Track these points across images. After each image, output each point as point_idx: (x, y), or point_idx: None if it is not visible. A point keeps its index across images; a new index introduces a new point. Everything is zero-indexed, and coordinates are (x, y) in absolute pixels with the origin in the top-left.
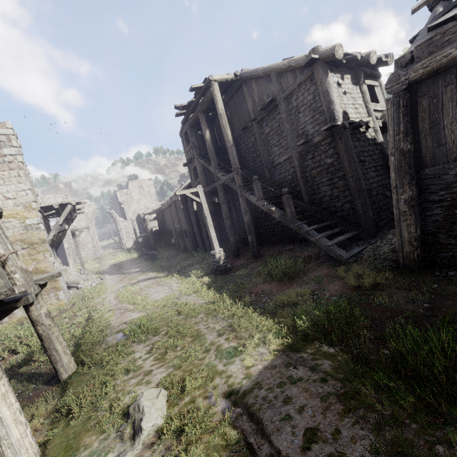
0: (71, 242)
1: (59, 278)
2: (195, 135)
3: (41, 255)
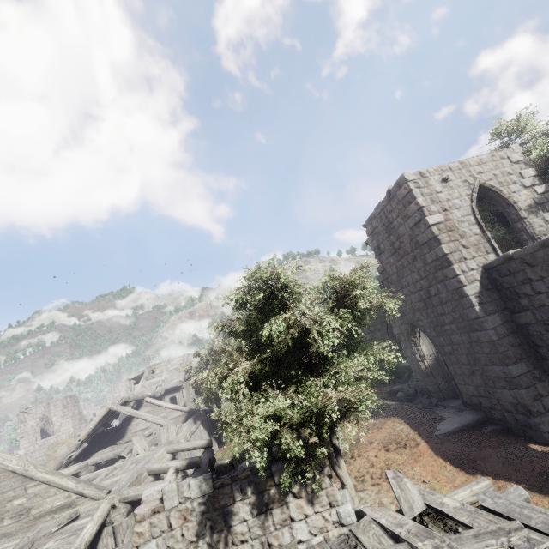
0: None
1: None
2: None
3: None
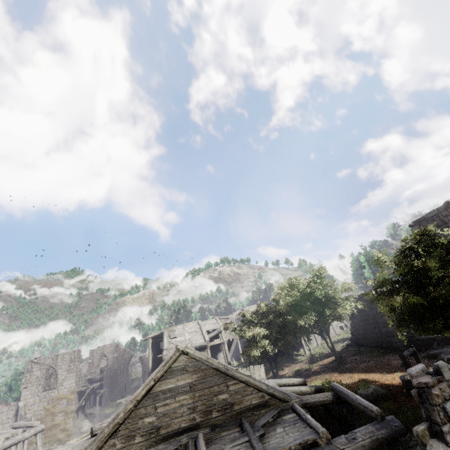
0: (111, 381)
1: (73, 433)
2: (154, 347)
3: (69, 420)
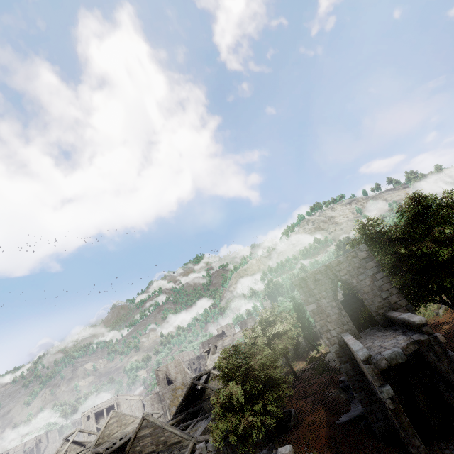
0: None
1: None
2: None
3: None
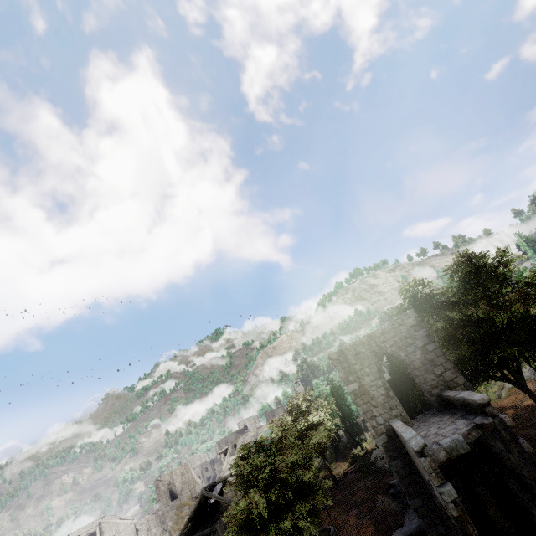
0: None
1: None
2: None
3: None
